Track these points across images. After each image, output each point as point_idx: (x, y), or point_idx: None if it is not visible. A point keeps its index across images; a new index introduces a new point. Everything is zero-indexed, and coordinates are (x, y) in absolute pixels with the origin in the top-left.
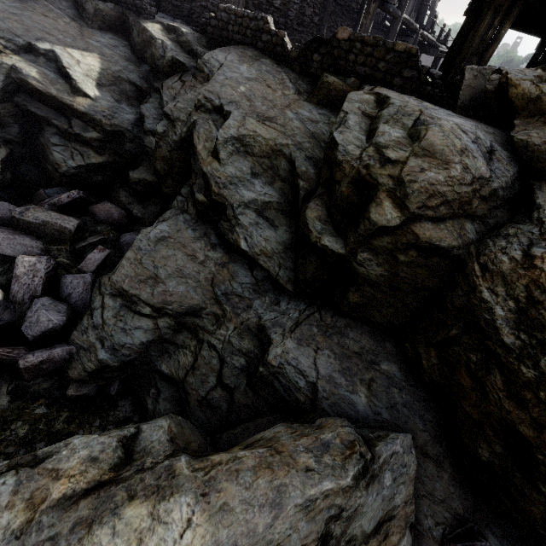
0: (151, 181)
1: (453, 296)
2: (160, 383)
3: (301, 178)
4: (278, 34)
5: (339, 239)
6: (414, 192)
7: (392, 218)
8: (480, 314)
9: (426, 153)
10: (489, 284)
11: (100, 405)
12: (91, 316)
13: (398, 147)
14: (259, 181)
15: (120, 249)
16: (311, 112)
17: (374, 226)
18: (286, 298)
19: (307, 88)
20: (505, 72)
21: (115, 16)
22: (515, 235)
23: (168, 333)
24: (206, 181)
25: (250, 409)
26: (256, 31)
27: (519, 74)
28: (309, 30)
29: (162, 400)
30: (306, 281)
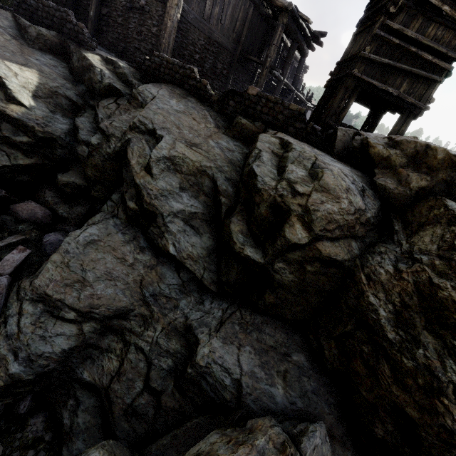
0: (80, 184)
1: (346, 298)
2: (80, 392)
3: (222, 195)
4: (202, 82)
5: (258, 250)
6: (317, 218)
7: (302, 237)
8: (369, 314)
9: (324, 189)
10: (373, 290)
11: (4, 428)
12: (5, 324)
13: (304, 183)
14: (186, 194)
15: (42, 249)
16: (229, 143)
17: (289, 243)
18: (209, 297)
19: (224, 124)
20: (366, 136)
21: (57, 42)
22: (386, 252)
23: (93, 338)
24: (138, 191)
25: (177, 412)
26: (184, 76)
27: (375, 140)
28: (219, 78)
29: (81, 412)
30: (229, 283)
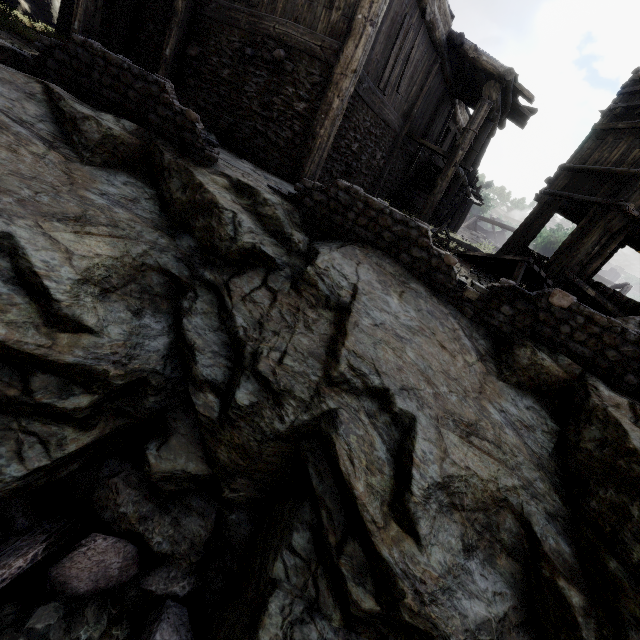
0: (198, 473)
1: None
2: None
3: (558, 570)
4: (444, 258)
5: None
6: None
7: None
8: None
9: None
10: None
11: None
12: None
13: None
14: (476, 561)
15: None
16: (517, 404)
17: None
18: None
19: (487, 346)
20: None
21: (136, 144)
22: None
23: None
24: (378, 566)
25: None
26: (402, 238)
27: None
28: (373, 173)
29: None
30: None
